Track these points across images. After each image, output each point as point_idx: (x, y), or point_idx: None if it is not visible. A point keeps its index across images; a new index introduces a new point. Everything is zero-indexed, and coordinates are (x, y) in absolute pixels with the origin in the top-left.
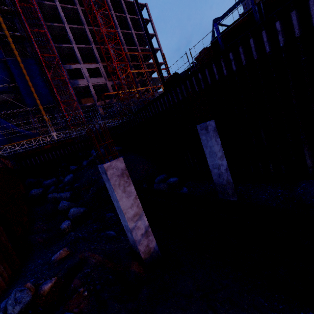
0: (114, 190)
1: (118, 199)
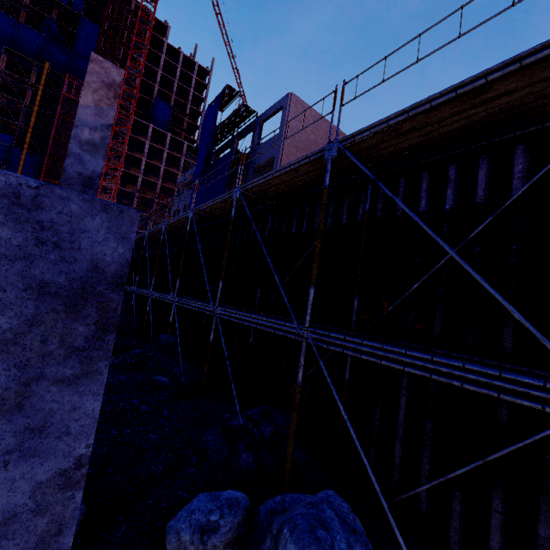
0: None
1: None
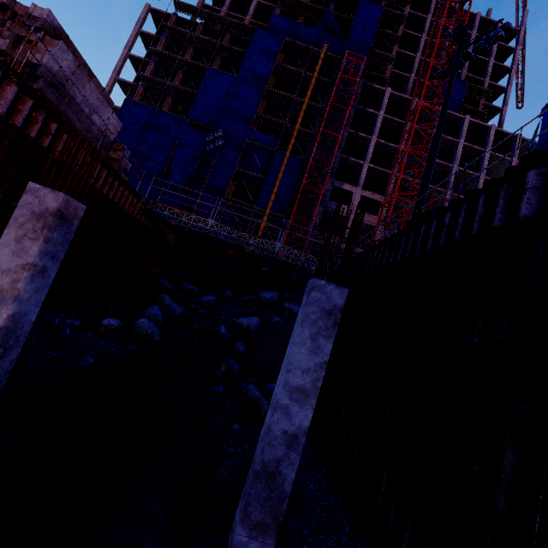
0: (8, 226)
1: None
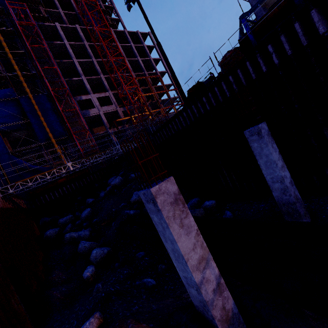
0: (169, 226)
1: (175, 239)
